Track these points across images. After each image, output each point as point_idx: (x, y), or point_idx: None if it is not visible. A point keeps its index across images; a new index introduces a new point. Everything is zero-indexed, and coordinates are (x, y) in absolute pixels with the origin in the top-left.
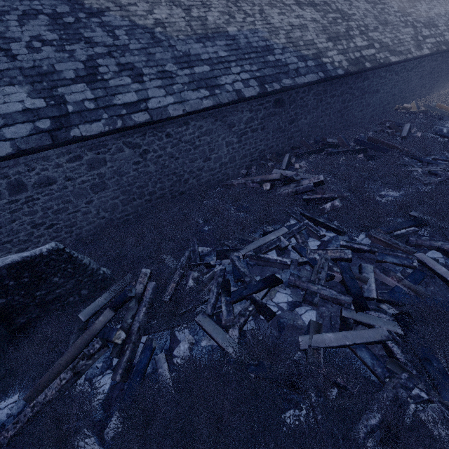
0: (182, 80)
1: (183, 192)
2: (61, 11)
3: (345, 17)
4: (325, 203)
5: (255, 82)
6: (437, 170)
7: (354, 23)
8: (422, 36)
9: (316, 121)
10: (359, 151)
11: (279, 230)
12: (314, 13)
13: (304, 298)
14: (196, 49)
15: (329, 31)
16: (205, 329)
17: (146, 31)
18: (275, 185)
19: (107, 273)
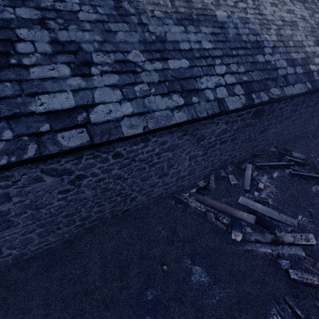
0: (150, 77)
1: (127, 209)
2: None
3: None
4: None
5: (241, 89)
6: None
7: None
8: None
9: (283, 130)
10: None
11: None
12: (303, 10)
13: None
14: (174, 33)
15: (316, 34)
16: None
17: None
18: None
19: None
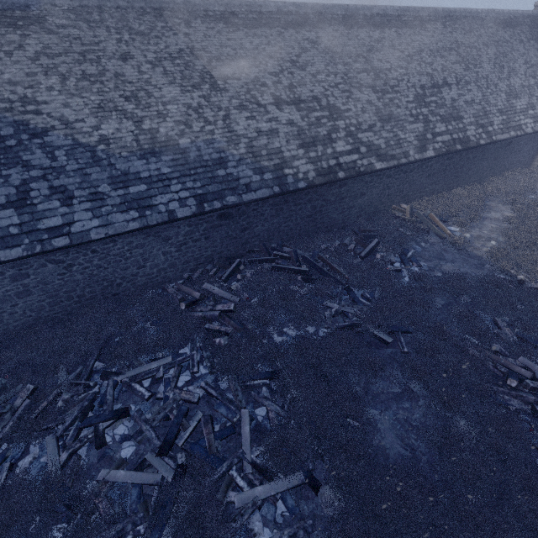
0: (114, 201)
1: (117, 294)
2: (5, 134)
3: (334, 115)
4: (223, 334)
5: (194, 201)
6: (350, 311)
7: (344, 122)
8: (433, 133)
9: (279, 227)
10: (300, 271)
11: (165, 359)
12: (294, 113)
13: (131, 435)
14: (137, 166)
15: (305, 136)
16: (47, 449)
17: (87, 149)
18: (204, 298)
19: (0, 383)
